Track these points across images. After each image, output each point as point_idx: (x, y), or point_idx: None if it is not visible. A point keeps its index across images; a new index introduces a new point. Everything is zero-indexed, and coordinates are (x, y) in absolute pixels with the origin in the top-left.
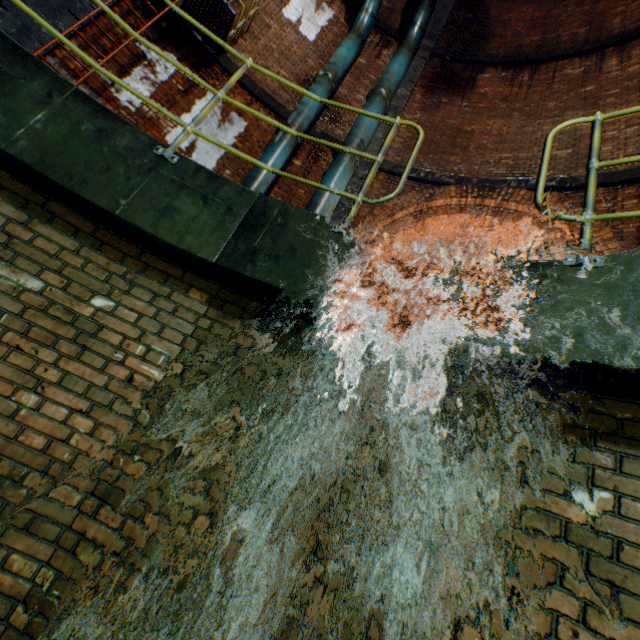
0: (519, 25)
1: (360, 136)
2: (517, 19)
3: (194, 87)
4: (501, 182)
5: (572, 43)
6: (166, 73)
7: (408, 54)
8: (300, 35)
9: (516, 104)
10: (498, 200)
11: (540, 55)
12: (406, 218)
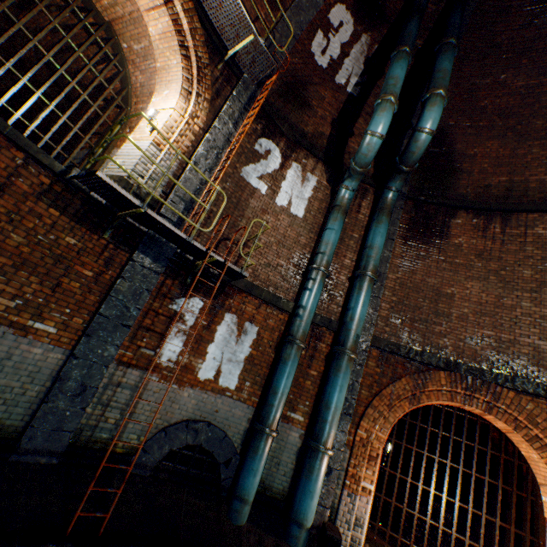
0: (485, 161)
1: (355, 331)
2: (482, 154)
3: (214, 315)
4: (488, 373)
5: (540, 192)
6: (193, 316)
7: (387, 219)
8: (291, 215)
9: (491, 263)
10: (487, 397)
11: (509, 204)
12: (402, 403)
